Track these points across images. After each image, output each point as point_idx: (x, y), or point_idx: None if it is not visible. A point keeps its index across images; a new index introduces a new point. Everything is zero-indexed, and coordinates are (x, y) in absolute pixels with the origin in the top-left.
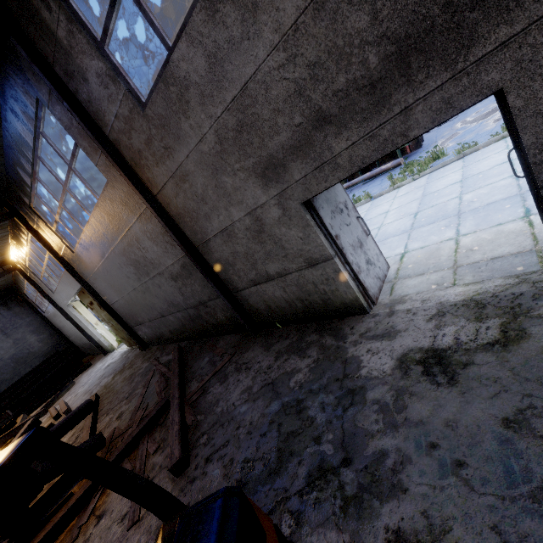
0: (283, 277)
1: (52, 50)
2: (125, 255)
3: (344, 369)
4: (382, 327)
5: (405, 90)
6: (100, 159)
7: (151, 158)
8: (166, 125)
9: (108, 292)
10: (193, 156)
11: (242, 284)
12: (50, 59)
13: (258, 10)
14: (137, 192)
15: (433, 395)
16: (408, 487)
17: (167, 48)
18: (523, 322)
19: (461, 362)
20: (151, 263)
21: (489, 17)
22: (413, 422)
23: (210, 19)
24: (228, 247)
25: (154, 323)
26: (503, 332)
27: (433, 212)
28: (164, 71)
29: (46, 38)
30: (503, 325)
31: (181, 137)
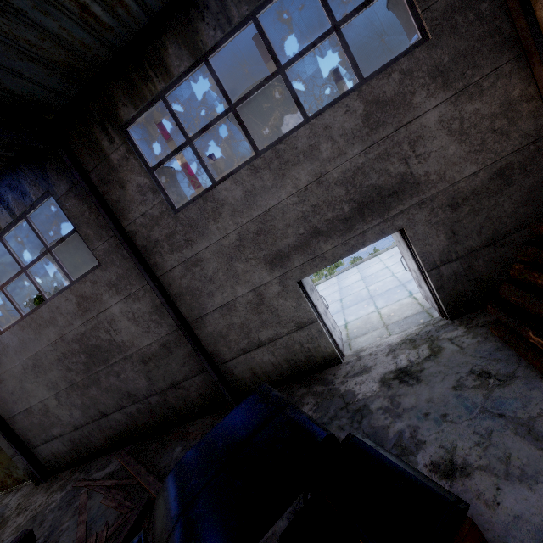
0: (274, 342)
1: (95, 163)
2: (80, 341)
3: (343, 400)
4: (357, 367)
5: (362, 223)
6: (102, 245)
7: (167, 247)
8: (194, 225)
9: (15, 398)
10: (213, 247)
11: (230, 355)
12: (89, 168)
13: (285, 177)
14: (145, 273)
15: (412, 391)
16: (425, 440)
17: (212, 182)
18: (438, 343)
19: (418, 370)
20: (118, 346)
21: (395, 201)
22: (409, 408)
23: (253, 175)
24: (225, 319)
25: (83, 431)
26: (431, 350)
27: (353, 298)
28: (206, 193)
29: (94, 156)
30: (429, 347)
31: (206, 234)
